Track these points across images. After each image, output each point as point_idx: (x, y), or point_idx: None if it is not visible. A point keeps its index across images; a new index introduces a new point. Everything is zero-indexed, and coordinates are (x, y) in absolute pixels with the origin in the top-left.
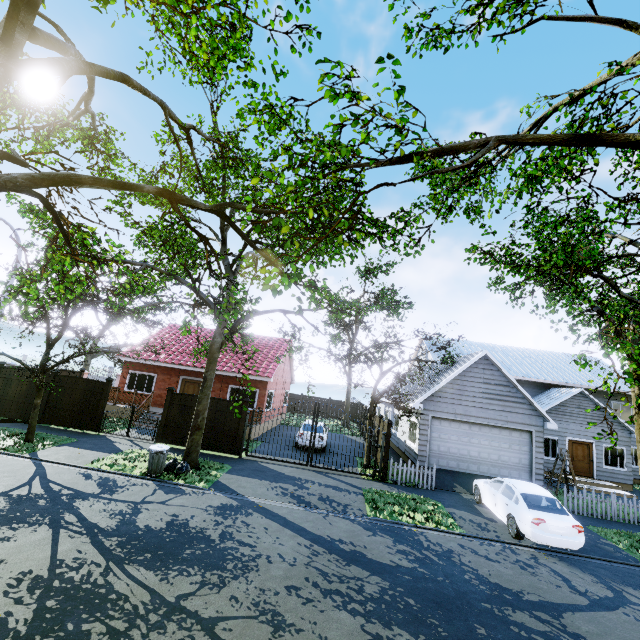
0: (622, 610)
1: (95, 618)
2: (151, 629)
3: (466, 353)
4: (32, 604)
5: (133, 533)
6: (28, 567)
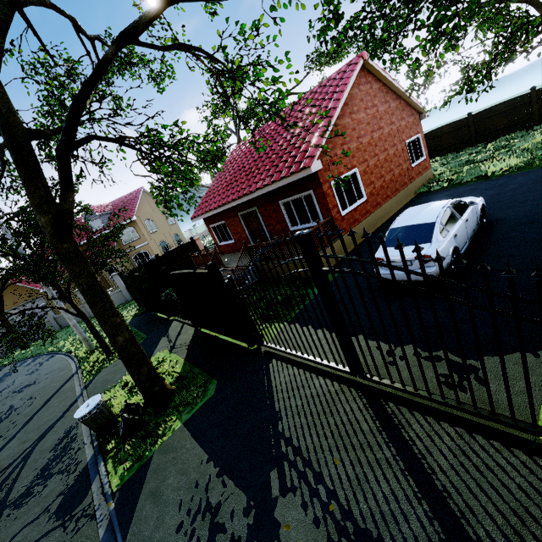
0: None
1: None
2: None
3: None
4: None
5: None
6: None
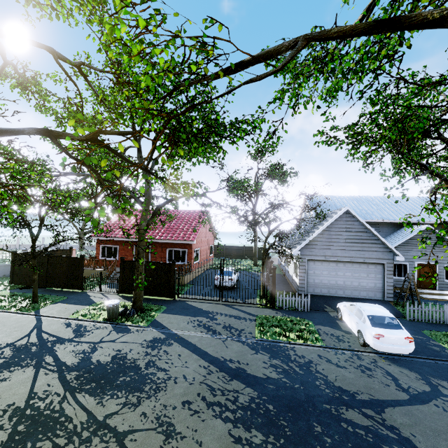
0: (434, 402)
1: (47, 437)
2: (81, 443)
3: (339, 206)
4: (9, 429)
5: (87, 367)
6: (13, 400)
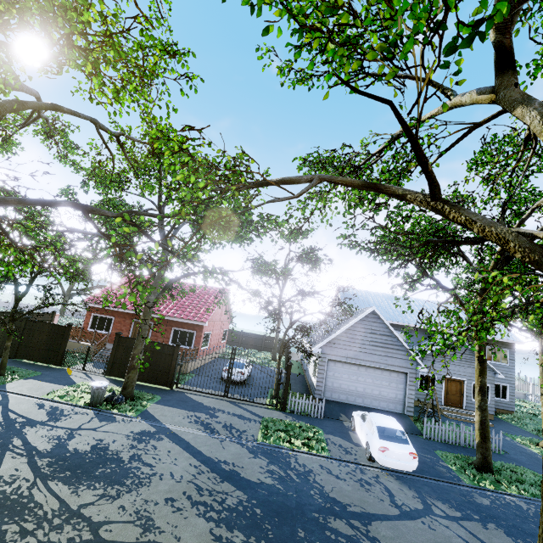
0: (422, 519)
1: (13, 521)
2: (52, 529)
3: (372, 303)
4: None
5: (62, 455)
6: None
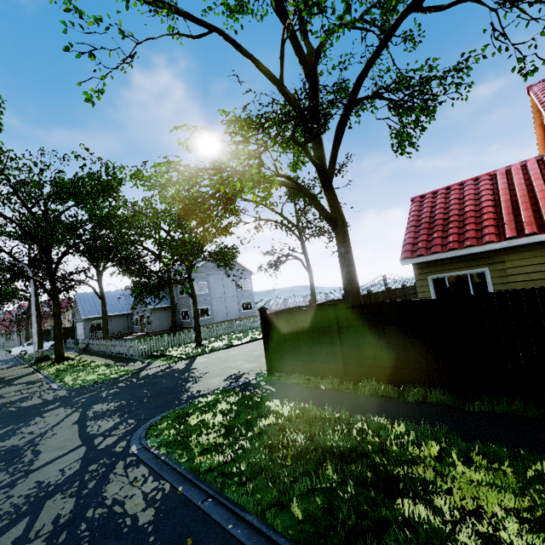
0: None
1: None
2: None
3: None
4: None
5: None
6: None
